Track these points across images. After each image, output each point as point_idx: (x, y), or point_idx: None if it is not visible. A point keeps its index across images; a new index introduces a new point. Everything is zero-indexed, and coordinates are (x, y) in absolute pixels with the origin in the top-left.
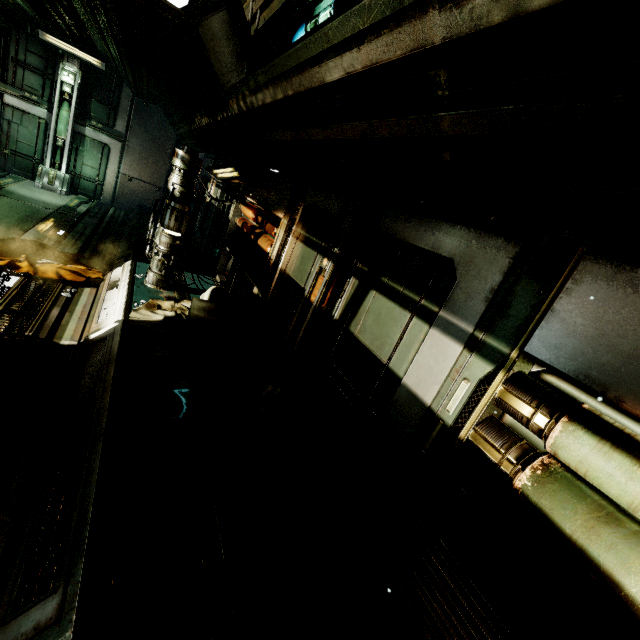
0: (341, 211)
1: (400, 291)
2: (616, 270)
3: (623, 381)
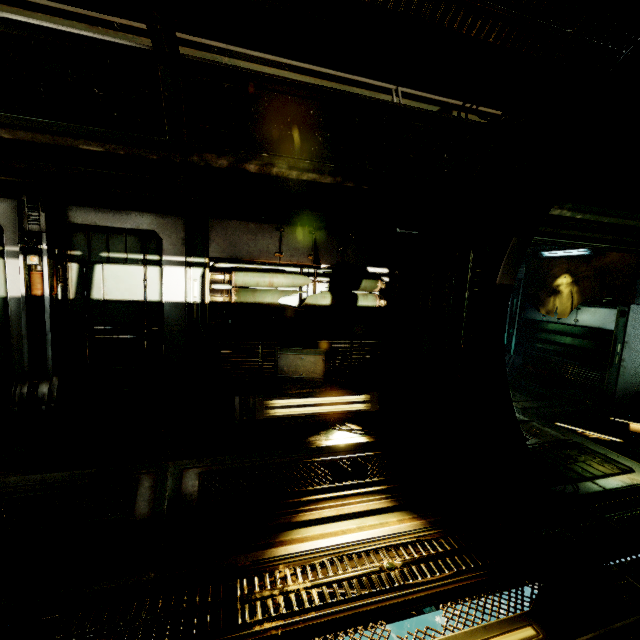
0: (18, 214)
1: (126, 257)
2: (221, 221)
3: (240, 253)
